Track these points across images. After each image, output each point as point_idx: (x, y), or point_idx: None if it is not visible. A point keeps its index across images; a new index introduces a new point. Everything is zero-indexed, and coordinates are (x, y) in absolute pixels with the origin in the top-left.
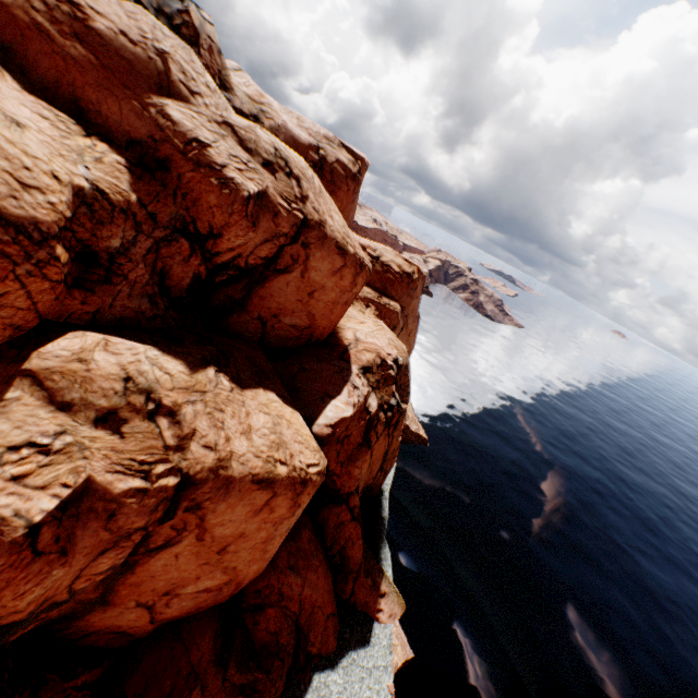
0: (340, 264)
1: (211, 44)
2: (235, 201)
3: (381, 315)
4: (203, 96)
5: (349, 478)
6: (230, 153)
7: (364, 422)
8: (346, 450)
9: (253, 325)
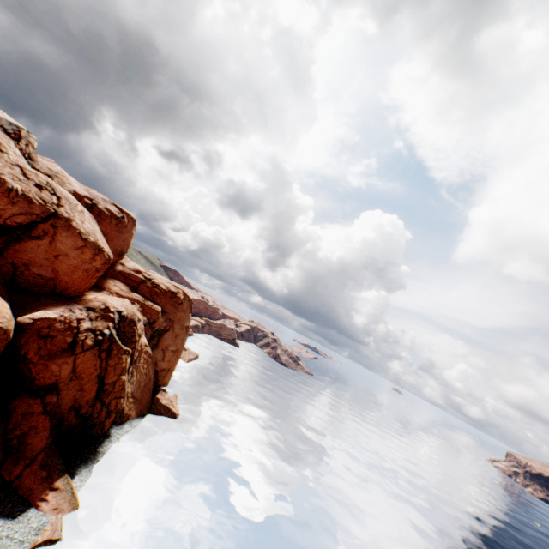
0: (83, 244)
1: (29, 143)
2: (2, 187)
3: (144, 311)
4: (9, 154)
5: (45, 368)
6: (12, 173)
7: (72, 333)
8: (50, 350)
9: (7, 268)
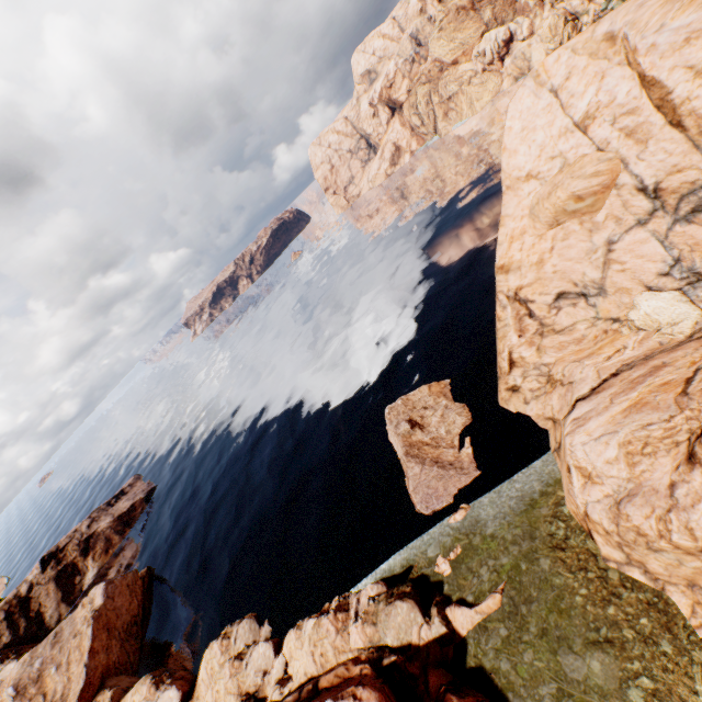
0: None
1: None
2: None
3: None
4: None
5: None
6: None
7: None
8: None
9: None
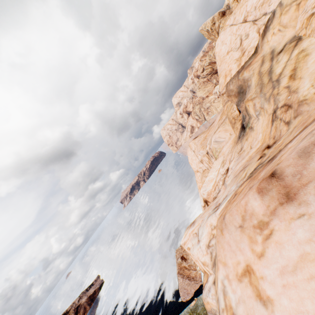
0: None
1: None
2: None
3: None
4: None
5: None
6: None
7: None
8: None
9: None
